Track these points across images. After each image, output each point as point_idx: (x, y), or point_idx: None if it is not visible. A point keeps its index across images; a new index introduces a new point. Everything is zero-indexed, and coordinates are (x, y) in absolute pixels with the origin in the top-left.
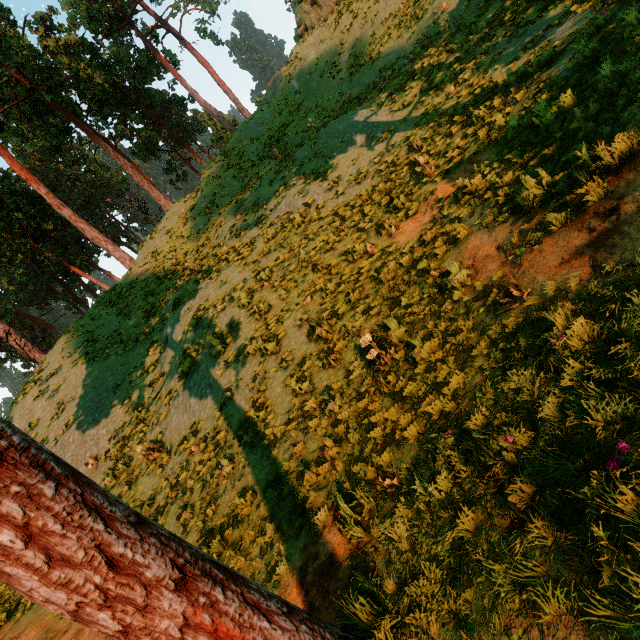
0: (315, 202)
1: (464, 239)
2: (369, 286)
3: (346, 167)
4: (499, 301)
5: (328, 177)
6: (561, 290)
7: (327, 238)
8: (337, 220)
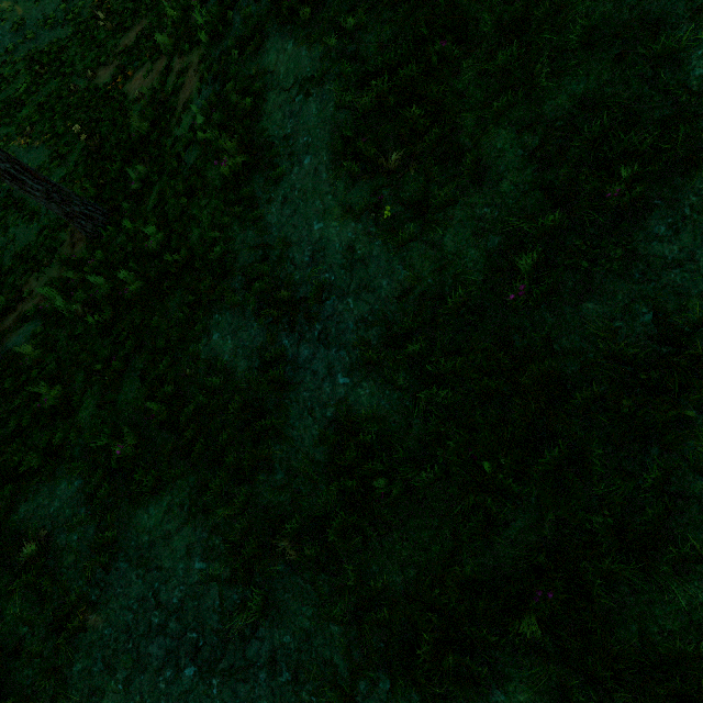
0: (2, 45)
1: (133, 76)
2: (80, 115)
3: (28, 9)
4: (138, 97)
5: (9, 17)
6: (153, 85)
7: (30, 81)
8: (36, 66)
